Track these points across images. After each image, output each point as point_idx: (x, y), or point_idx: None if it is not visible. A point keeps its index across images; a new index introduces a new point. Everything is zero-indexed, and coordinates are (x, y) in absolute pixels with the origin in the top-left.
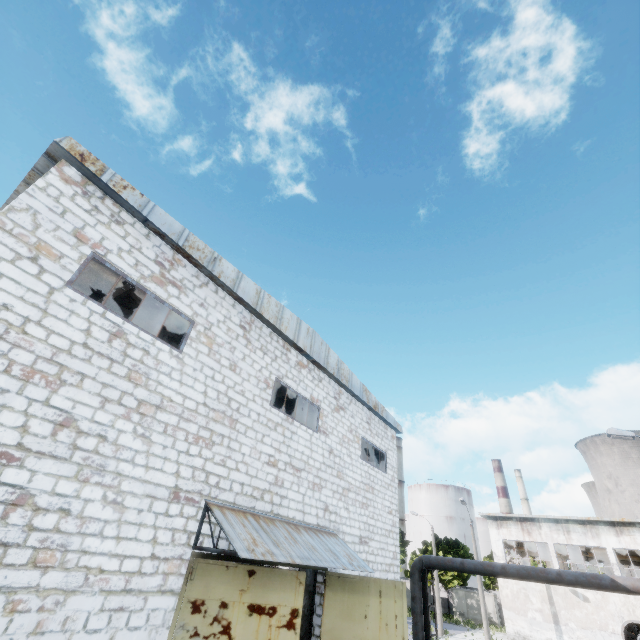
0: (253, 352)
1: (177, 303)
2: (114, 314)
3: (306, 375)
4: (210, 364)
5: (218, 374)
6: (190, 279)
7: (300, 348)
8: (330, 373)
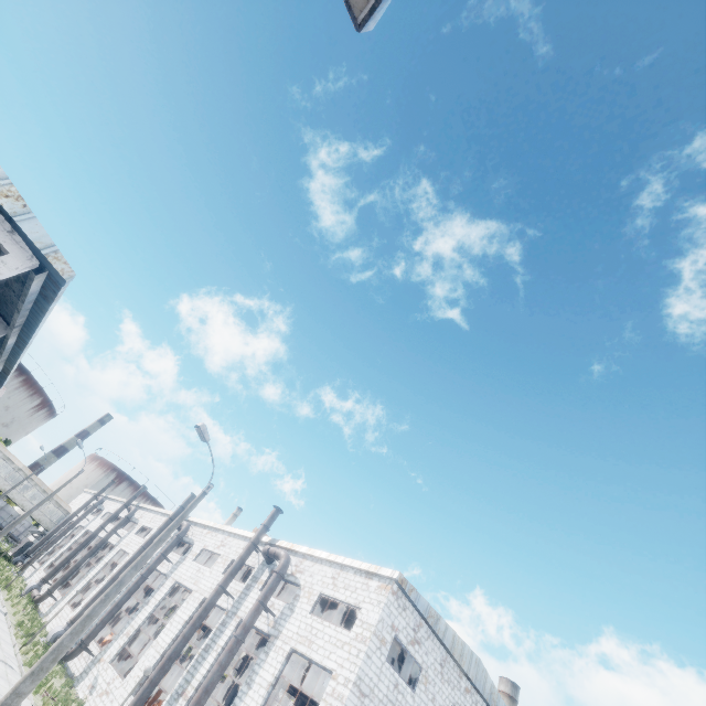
0: (443, 684)
1: (417, 656)
2: (396, 672)
3: (468, 699)
4: (424, 699)
5: (426, 705)
6: (424, 635)
7: (469, 678)
8: (484, 698)
